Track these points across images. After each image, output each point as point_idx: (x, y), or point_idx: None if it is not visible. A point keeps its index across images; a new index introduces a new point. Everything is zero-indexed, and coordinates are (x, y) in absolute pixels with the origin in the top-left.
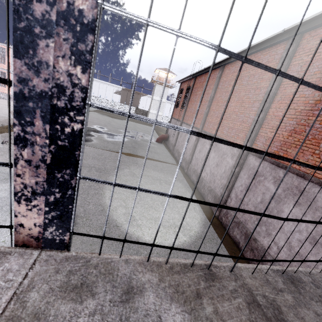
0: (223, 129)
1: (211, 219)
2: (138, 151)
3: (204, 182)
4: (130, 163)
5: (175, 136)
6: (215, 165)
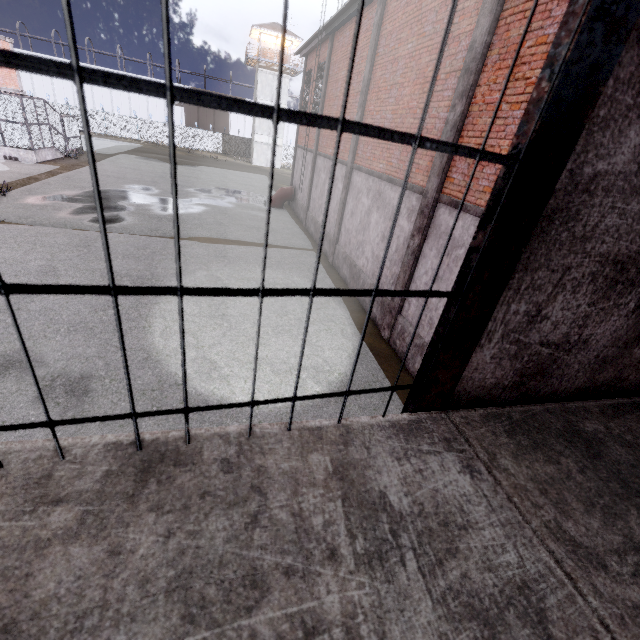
0: (391, 155)
1: (375, 346)
2: (228, 231)
3: (363, 277)
4: (209, 259)
5: (307, 188)
6: (379, 238)
